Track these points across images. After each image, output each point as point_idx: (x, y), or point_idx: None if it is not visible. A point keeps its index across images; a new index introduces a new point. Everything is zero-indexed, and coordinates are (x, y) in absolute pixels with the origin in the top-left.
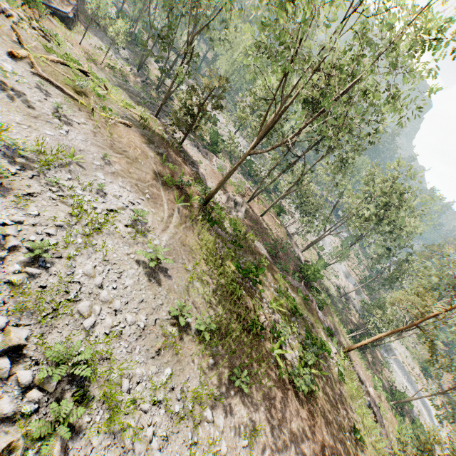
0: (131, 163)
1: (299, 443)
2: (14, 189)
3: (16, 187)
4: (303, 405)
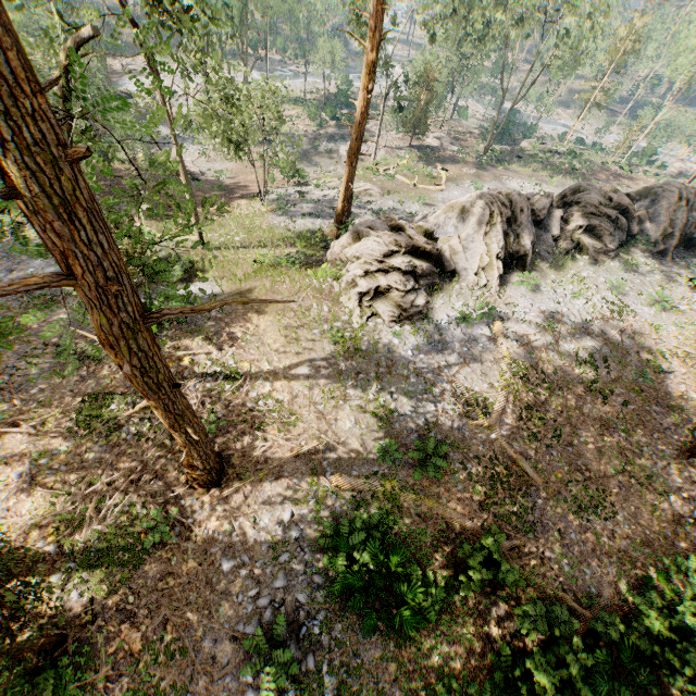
0: (483, 176)
1: (609, 180)
2: None
3: None
4: (597, 173)
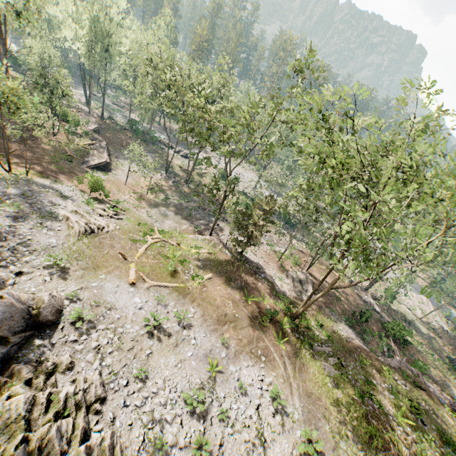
0: (235, 326)
1: None
2: (212, 449)
3: (211, 444)
4: None
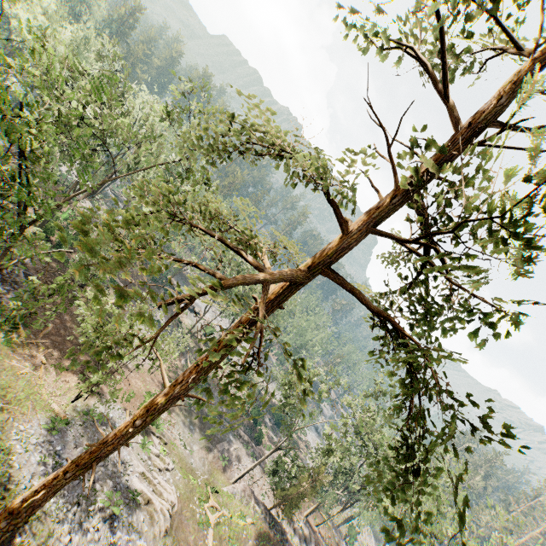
0: None
1: None
2: None
3: None
4: None
